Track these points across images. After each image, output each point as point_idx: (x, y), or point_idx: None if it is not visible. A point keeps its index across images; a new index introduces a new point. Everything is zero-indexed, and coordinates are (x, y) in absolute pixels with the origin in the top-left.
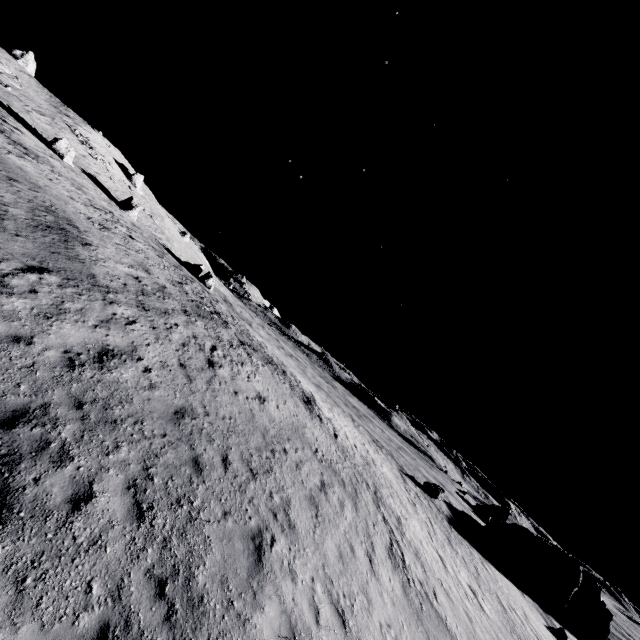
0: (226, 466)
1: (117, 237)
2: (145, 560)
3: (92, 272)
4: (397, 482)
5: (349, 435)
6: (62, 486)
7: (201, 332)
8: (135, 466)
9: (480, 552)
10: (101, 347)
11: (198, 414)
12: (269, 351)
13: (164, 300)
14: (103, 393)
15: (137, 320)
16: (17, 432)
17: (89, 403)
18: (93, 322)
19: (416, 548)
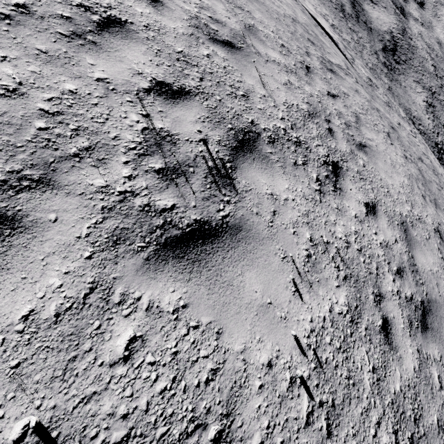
0: None
1: None
2: None
3: None
4: None
5: None
6: None
7: None
8: None
9: None
10: None
11: None
12: None
13: None
14: None
15: None
16: None
17: None
18: None
19: (313, 31)
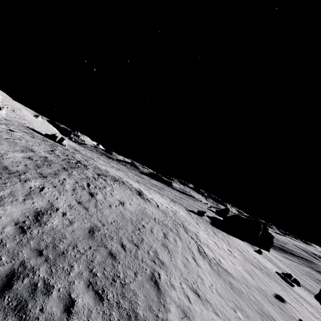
0: (124, 248)
1: (3, 134)
2: (114, 319)
3: (4, 165)
4: (188, 216)
5: (162, 203)
6: (56, 305)
7: (78, 178)
8: (85, 272)
9: (225, 232)
10: (33, 212)
11: (99, 227)
12: (111, 173)
13: (50, 166)
14: (49, 239)
15: (44, 186)
16: (15, 288)
17: (44, 249)
18: (21, 198)
19: (206, 244)
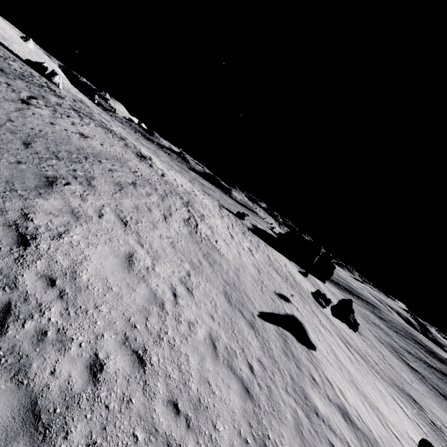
0: (27, 147)
1: None
2: None
3: None
4: (213, 207)
5: (178, 181)
6: None
7: (19, 86)
8: None
9: (267, 243)
10: None
11: None
12: (113, 128)
13: None
14: None
15: None
16: None
17: None
18: None
19: (211, 226)
